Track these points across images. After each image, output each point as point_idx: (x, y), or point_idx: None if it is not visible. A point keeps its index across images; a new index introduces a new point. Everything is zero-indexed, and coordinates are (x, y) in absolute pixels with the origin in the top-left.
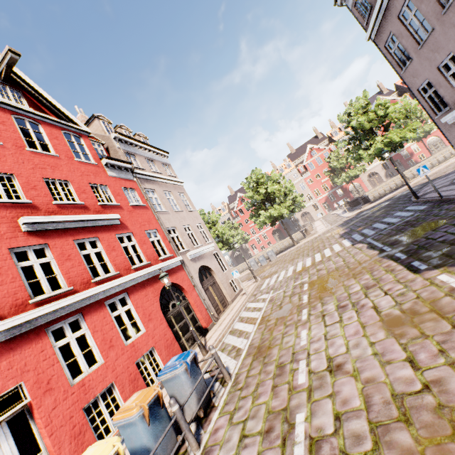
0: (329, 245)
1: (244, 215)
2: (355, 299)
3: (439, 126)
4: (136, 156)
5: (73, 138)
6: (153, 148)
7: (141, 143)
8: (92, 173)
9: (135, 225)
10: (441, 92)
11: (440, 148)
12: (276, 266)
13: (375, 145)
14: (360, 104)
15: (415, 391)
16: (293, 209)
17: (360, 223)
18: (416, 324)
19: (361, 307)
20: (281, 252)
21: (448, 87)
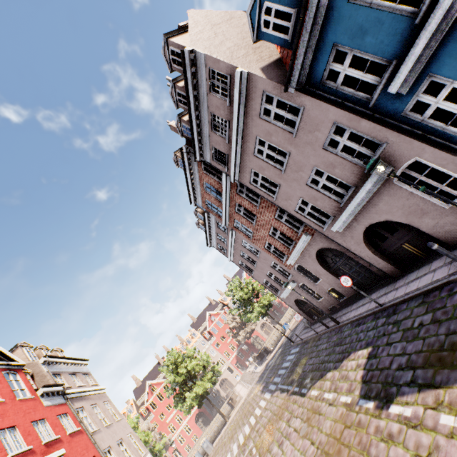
0: (257, 404)
1: (157, 409)
2: (285, 432)
3: (282, 299)
4: (61, 374)
5: (11, 376)
6: (75, 359)
7: (64, 359)
8: (32, 409)
9: (76, 456)
10: (273, 284)
11: None
12: (218, 455)
13: (256, 309)
14: (236, 283)
15: (315, 453)
16: (214, 380)
17: (270, 374)
18: (310, 424)
19: (289, 435)
20: (216, 437)
21: (275, 283)
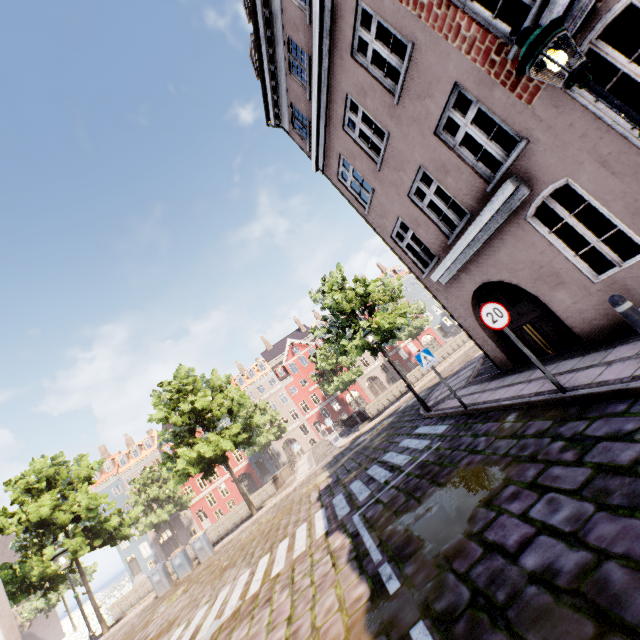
0: (293, 526)
1: None
2: None
3: (432, 291)
4: None
5: None
6: None
7: None
8: None
9: None
10: (421, 234)
11: (436, 347)
12: (191, 590)
13: (361, 332)
14: (335, 279)
15: None
16: (249, 439)
17: (351, 463)
18: None
19: None
20: (228, 535)
21: (429, 224)
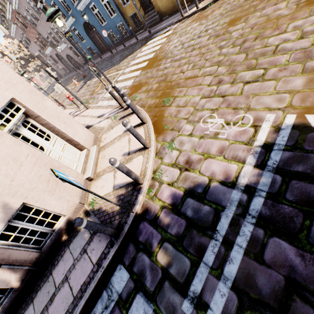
0: None
1: None
2: None
3: None
4: None
5: None
6: None
7: None
8: None
9: None
10: None
11: None
12: None
13: (33, 66)
14: (17, 47)
15: None
16: None
17: None
18: None
19: None
20: None
21: None
